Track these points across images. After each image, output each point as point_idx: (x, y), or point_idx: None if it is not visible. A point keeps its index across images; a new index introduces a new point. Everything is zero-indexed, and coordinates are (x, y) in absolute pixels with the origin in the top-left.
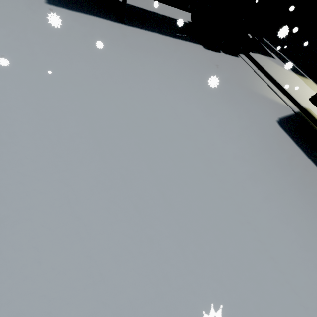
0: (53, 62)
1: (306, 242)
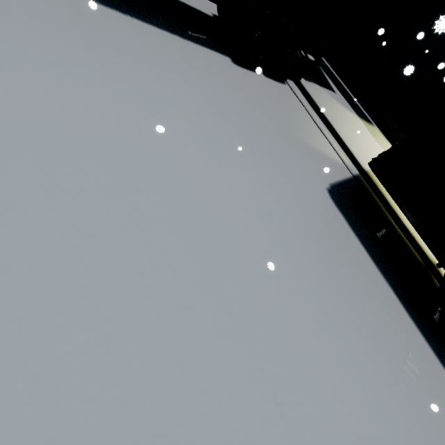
0: None
1: (344, 387)
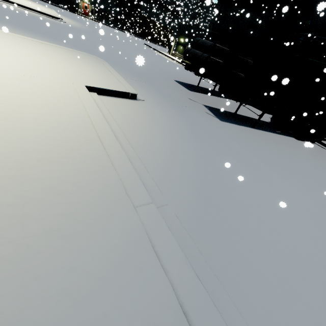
0: (269, 160)
1: None
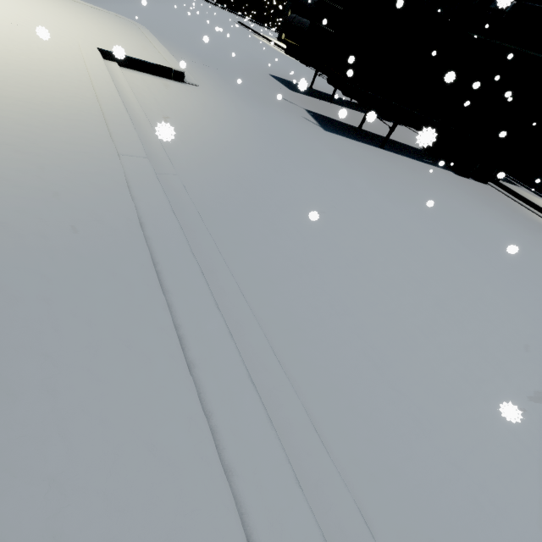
0: (380, 181)
1: None
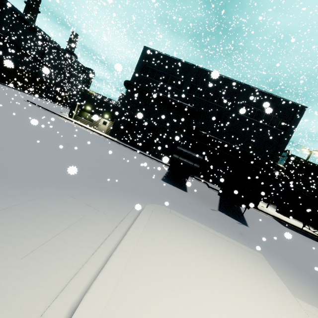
0: (299, 253)
1: None
